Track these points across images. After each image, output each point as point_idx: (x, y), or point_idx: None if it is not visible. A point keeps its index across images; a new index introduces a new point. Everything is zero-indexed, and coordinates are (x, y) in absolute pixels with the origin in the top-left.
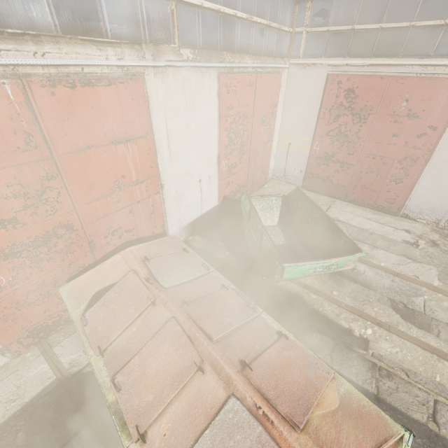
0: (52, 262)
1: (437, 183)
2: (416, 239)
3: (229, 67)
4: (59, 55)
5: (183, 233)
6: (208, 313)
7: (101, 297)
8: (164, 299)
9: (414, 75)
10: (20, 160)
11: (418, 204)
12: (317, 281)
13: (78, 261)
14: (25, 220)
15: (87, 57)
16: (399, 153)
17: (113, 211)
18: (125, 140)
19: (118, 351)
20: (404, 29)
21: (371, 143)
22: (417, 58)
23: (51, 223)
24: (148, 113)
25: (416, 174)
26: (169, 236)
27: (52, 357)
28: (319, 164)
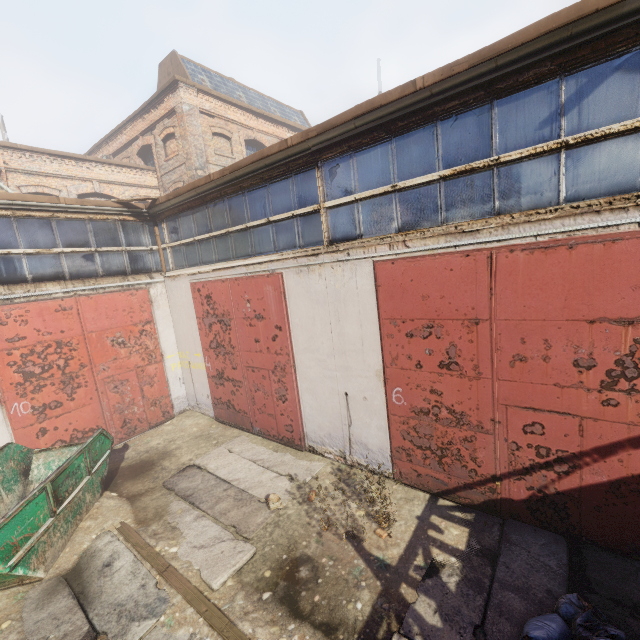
0: None
1: (315, 396)
2: (290, 491)
3: (3, 299)
4: None
5: None
6: None
7: None
8: None
9: (245, 275)
10: None
11: (315, 429)
12: (10, 599)
13: None
14: None
15: None
16: (269, 362)
17: None
18: None
19: None
20: (226, 235)
21: (244, 353)
22: (243, 259)
23: None
24: None
25: (292, 387)
26: None
27: None
28: (217, 384)
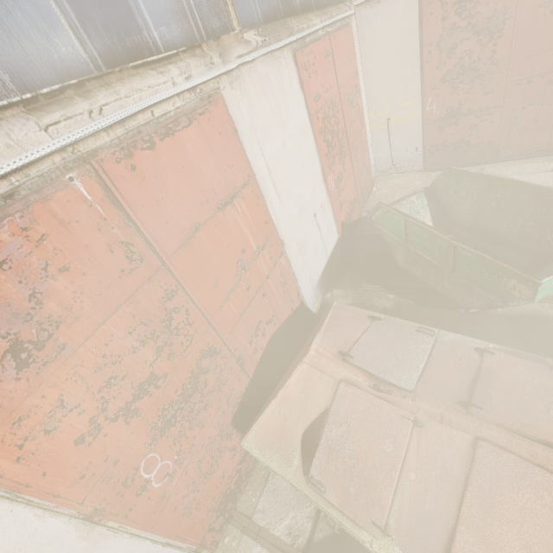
0: (209, 408)
1: None
2: None
3: (300, 39)
4: (118, 103)
5: (318, 293)
6: (521, 409)
7: (318, 438)
8: (434, 411)
9: None
10: (130, 288)
11: None
12: None
13: (233, 391)
14: (164, 369)
15: (151, 92)
16: None
17: (247, 303)
18: (230, 198)
19: (411, 521)
20: None
21: (519, 62)
22: None
23: (192, 358)
24: (241, 147)
25: None
26: (334, 307)
27: (260, 533)
28: (442, 127)
